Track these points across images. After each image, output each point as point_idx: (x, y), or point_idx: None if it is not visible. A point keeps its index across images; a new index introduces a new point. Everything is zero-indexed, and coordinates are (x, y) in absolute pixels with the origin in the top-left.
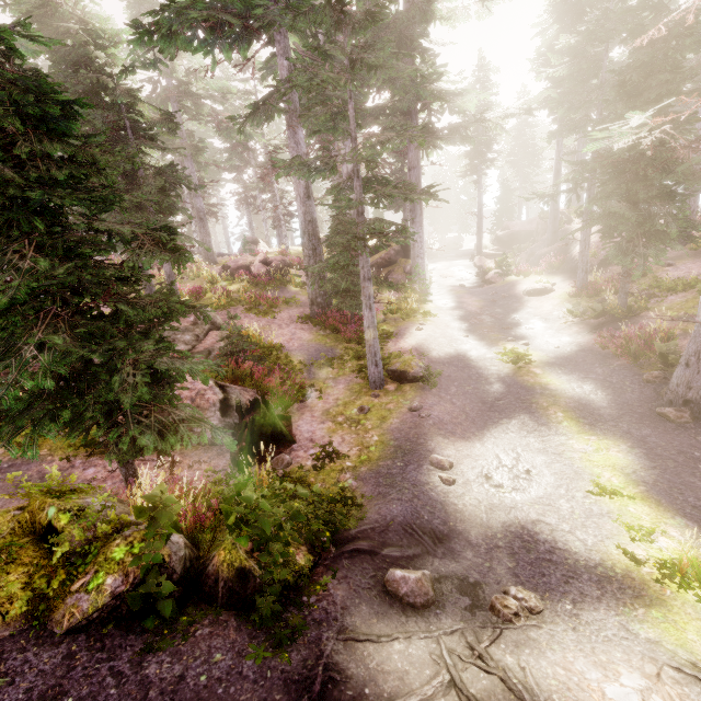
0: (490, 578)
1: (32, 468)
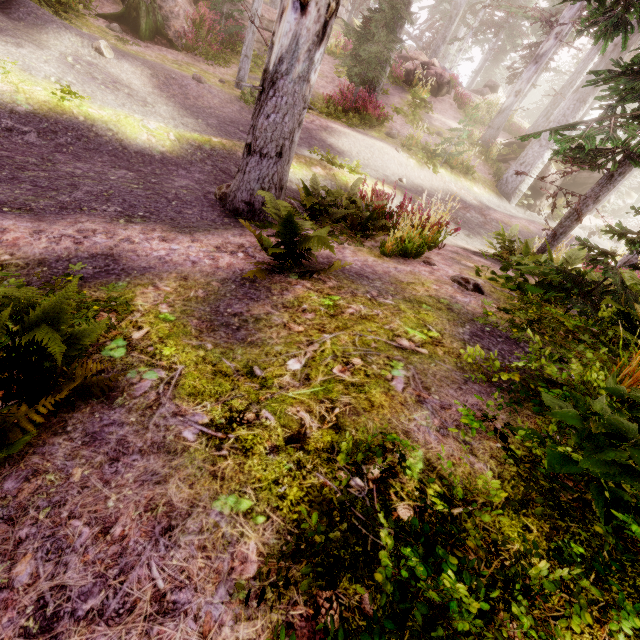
0: None
1: None
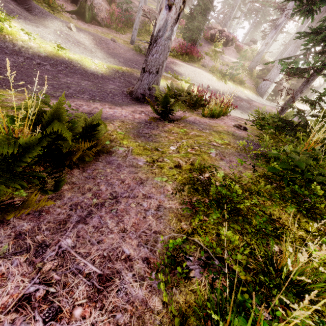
0: (3, 0)
1: None
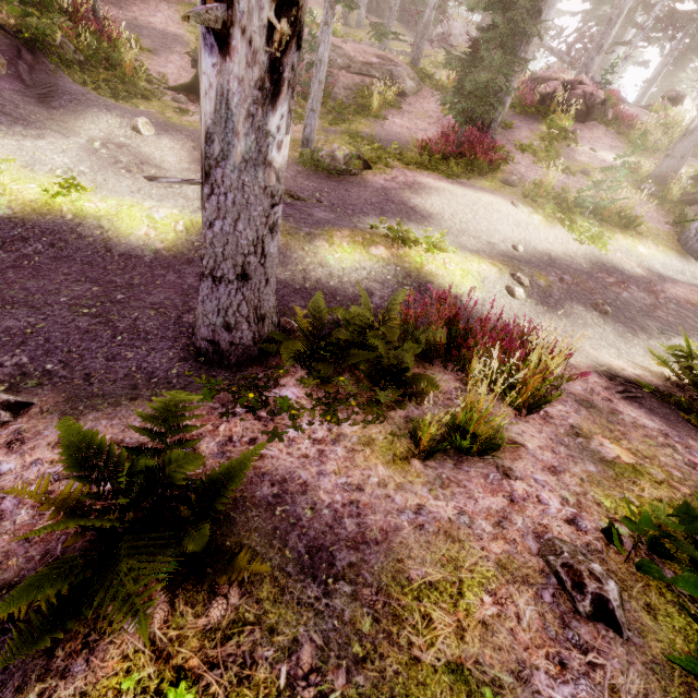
0: None
1: (178, 46)
